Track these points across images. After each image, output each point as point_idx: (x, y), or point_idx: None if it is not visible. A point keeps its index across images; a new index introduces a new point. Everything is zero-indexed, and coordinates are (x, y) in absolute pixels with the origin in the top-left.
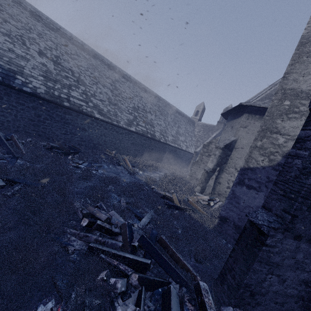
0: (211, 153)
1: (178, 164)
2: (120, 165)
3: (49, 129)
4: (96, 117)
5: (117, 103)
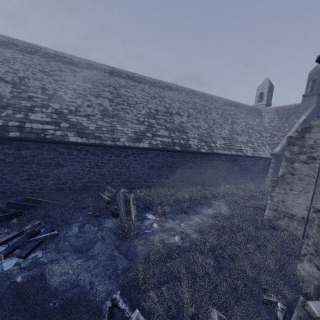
0: (316, 152)
1: (245, 181)
2: (116, 216)
3: (1, 177)
4: (71, 141)
5: (117, 114)
